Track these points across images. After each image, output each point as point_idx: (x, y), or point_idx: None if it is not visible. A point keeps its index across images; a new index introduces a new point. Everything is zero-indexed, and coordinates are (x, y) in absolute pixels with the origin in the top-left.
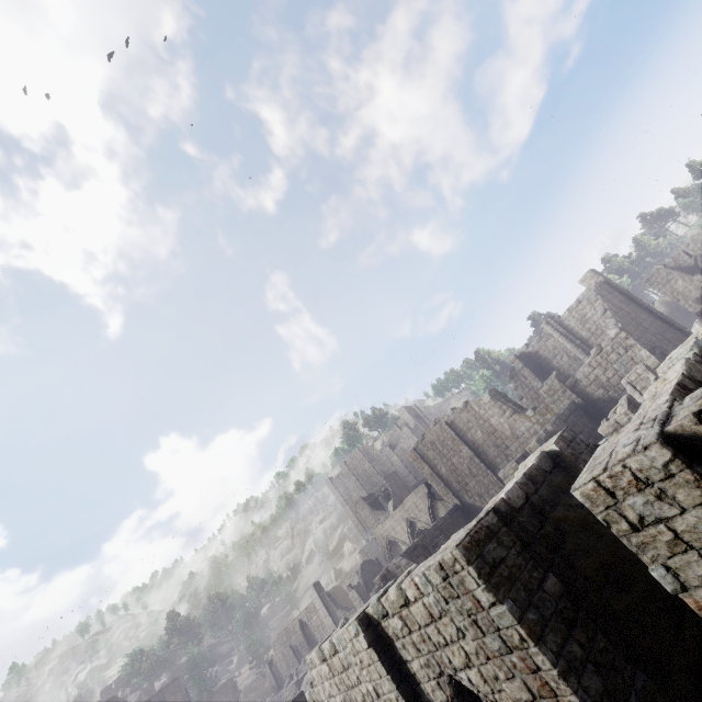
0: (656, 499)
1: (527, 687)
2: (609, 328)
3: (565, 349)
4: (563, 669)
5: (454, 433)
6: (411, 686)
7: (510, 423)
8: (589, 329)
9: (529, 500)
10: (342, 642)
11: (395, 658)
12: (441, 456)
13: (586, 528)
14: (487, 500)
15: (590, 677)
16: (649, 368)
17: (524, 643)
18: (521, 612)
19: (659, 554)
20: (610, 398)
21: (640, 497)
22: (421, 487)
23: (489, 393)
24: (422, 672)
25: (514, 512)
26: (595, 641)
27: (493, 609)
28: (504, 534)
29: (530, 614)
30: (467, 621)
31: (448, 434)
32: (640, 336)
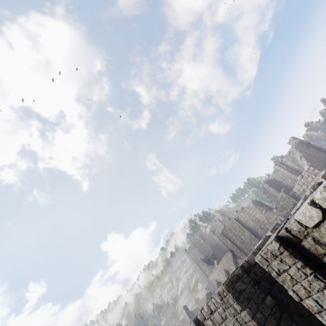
0: (280, 262)
1: None
2: (304, 165)
3: (288, 175)
4: None
5: (239, 223)
6: None
7: (266, 216)
8: (298, 165)
9: None
10: None
11: None
12: (235, 235)
13: None
14: None
15: None
16: None
17: None
18: (253, 314)
19: (289, 285)
20: None
21: (275, 261)
22: (228, 252)
23: (252, 202)
24: None
25: (251, 267)
26: None
27: (241, 313)
28: (244, 278)
29: (258, 315)
30: (234, 319)
31: (236, 224)
32: (321, 167)
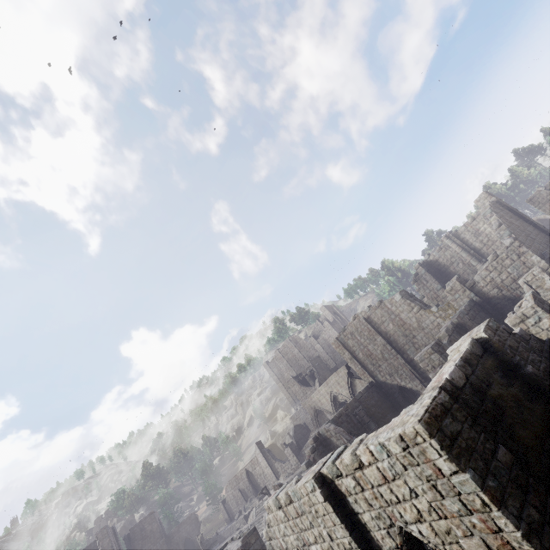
0: None
1: (486, 544)
2: (503, 238)
3: (461, 257)
4: (525, 531)
5: (370, 326)
6: (362, 533)
7: (417, 318)
8: (482, 241)
9: (468, 380)
10: (297, 494)
11: (347, 510)
12: (359, 344)
13: (518, 404)
14: (396, 379)
15: (549, 538)
16: (544, 270)
17: (487, 507)
18: (482, 480)
19: None
20: (503, 296)
21: None
22: (342, 368)
23: (400, 293)
24: (373, 523)
25: (459, 391)
26: (547, 504)
27: (454, 477)
28: (456, 410)
29: (489, 482)
30: (426, 485)
31: (365, 327)
32: (530, 244)
